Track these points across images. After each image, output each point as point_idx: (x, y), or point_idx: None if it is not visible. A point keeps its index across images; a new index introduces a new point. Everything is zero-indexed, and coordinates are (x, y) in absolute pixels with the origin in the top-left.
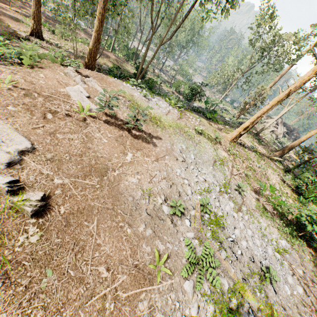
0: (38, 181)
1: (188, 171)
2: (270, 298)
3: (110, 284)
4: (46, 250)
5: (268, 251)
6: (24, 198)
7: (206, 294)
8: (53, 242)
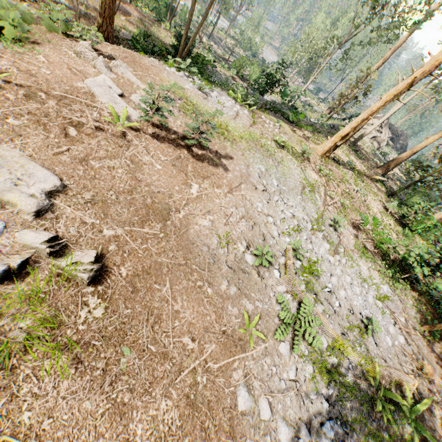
0: (83, 234)
1: (271, 204)
2: (370, 351)
3: (199, 356)
4: (116, 325)
5: (369, 299)
6: (71, 260)
7: (304, 355)
8: (122, 314)
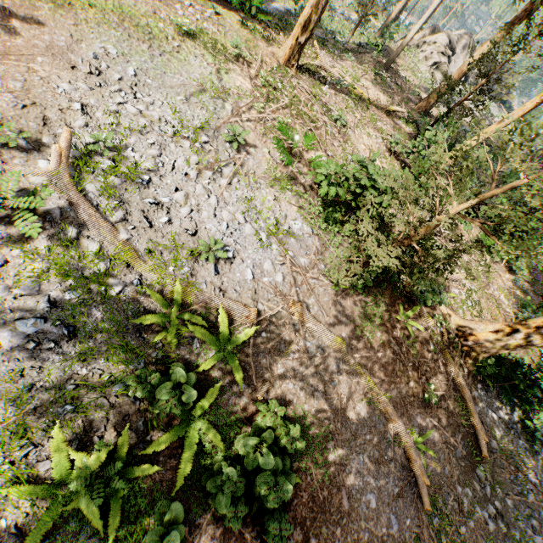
0: None
1: (100, 92)
2: (198, 277)
3: None
4: None
5: (245, 229)
6: None
7: (31, 251)
8: None
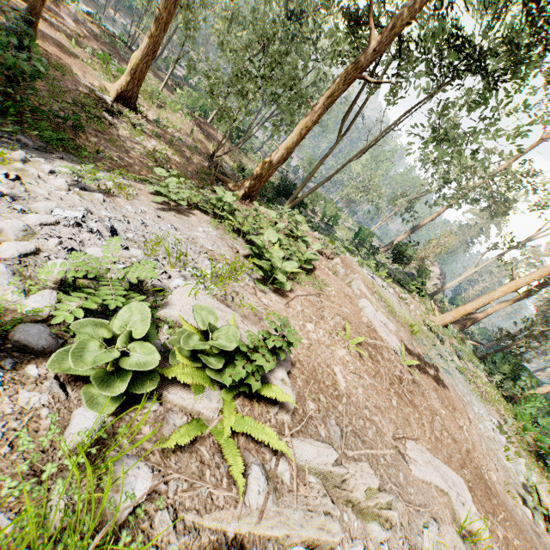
0: (501, 547)
1: (478, 419)
2: None
3: None
4: None
5: None
6: None
7: None
8: None
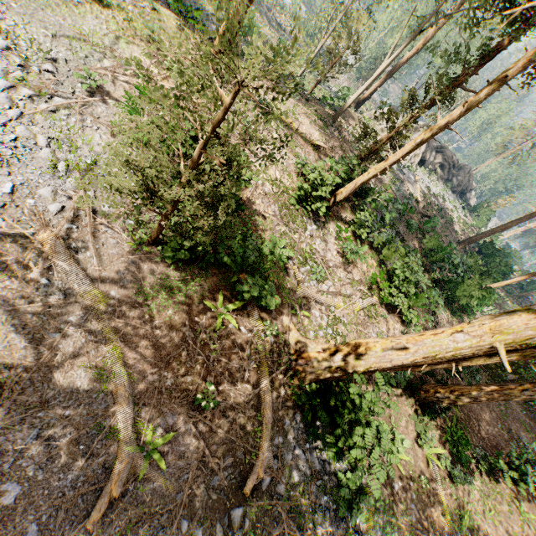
0: None
1: None
2: None
3: None
4: None
5: (41, 151)
6: None
7: None
8: None
